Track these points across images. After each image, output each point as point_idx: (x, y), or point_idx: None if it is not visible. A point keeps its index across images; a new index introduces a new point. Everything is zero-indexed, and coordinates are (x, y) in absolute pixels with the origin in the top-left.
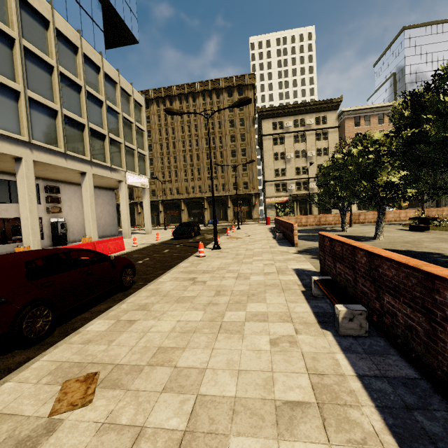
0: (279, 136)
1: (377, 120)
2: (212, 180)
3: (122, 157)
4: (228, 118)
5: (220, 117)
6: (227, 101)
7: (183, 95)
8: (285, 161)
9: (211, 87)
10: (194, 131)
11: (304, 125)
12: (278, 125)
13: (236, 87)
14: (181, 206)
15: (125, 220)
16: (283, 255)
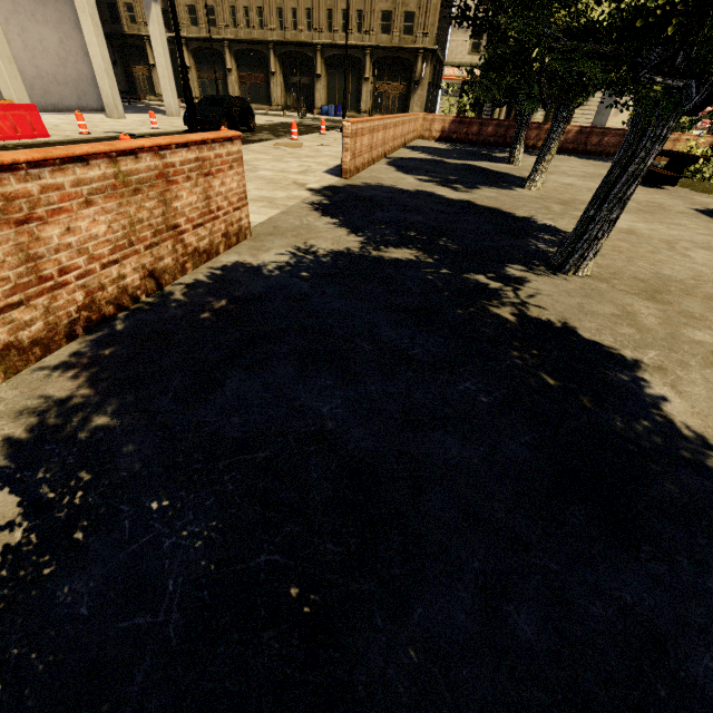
0: None
1: None
2: None
3: None
4: None
5: None
6: None
7: None
8: None
9: None
10: None
11: None
12: None
13: None
14: (269, 63)
15: (102, 74)
16: (278, 189)
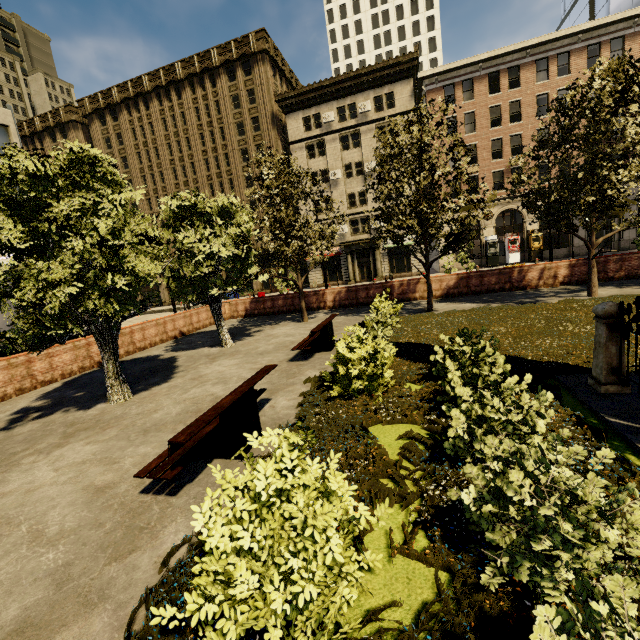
0: (316, 141)
1: (487, 87)
2: None
3: None
4: (234, 120)
5: (221, 121)
6: (229, 90)
7: (162, 89)
8: (329, 185)
9: (199, 68)
10: (186, 149)
11: (356, 115)
12: (314, 121)
13: (239, 60)
14: None
15: None
16: None
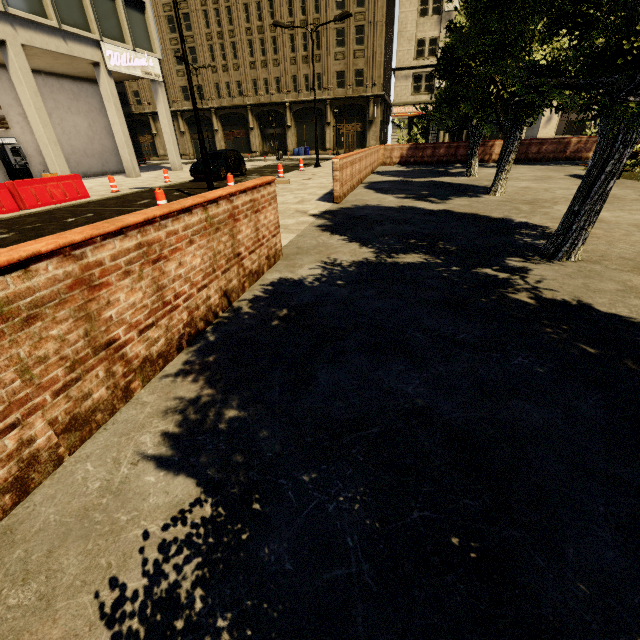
0: None
1: None
2: (184, 56)
3: (84, 4)
4: None
5: None
6: None
7: None
8: (440, 19)
9: None
10: None
11: None
12: None
13: None
14: (248, 121)
15: (123, 145)
16: (286, 217)
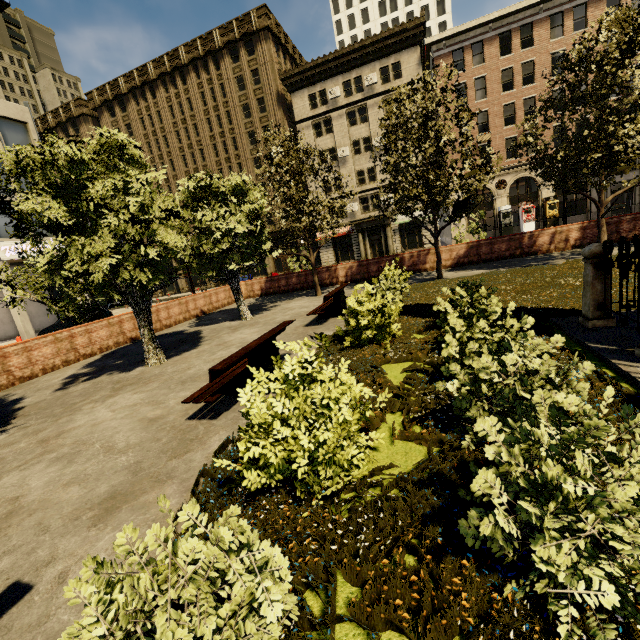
0: (323, 118)
1: (498, 49)
2: None
3: None
4: (239, 103)
5: (227, 104)
6: (233, 71)
7: (167, 76)
8: (338, 163)
9: (203, 51)
10: (194, 136)
11: (362, 89)
12: (320, 98)
13: (241, 40)
14: None
15: (16, 314)
16: None
